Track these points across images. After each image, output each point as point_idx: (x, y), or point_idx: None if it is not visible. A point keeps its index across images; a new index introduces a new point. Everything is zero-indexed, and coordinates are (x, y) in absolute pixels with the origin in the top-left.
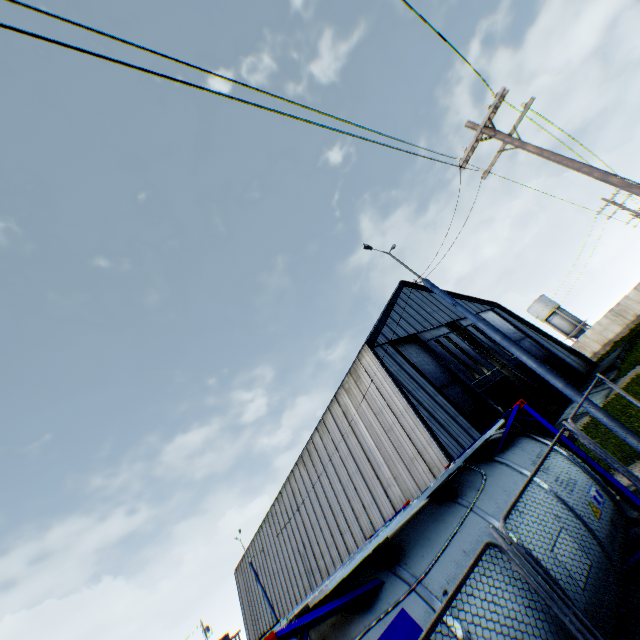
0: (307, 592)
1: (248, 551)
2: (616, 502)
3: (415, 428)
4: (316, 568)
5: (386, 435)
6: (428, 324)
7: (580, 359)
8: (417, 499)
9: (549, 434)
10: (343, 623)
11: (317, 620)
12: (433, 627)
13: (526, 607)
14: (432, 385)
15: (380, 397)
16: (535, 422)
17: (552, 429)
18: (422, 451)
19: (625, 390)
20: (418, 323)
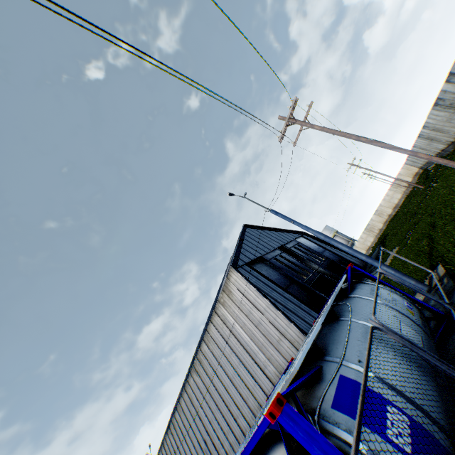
0: None
1: None
2: (418, 308)
3: (276, 317)
4: None
5: (257, 328)
6: (267, 249)
7: (358, 259)
8: (321, 317)
9: (371, 279)
10: (310, 392)
11: (297, 388)
12: (367, 369)
13: (402, 361)
14: (280, 287)
15: (248, 302)
16: (362, 274)
17: (372, 276)
18: (284, 332)
19: (391, 265)
20: (261, 249)
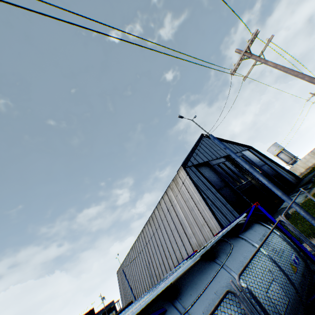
0: (150, 285)
1: (123, 263)
2: (306, 262)
3: (204, 210)
4: (154, 274)
5: (190, 212)
6: (214, 156)
7: (293, 176)
8: (191, 261)
9: (271, 222)
10: None
11: None
12: None
13: None
14: (214, 188)
15: (187, 193)
16: (263, 215)
17: (273, 219)
18: (207, 221)
19: None
20: (209, 156)
